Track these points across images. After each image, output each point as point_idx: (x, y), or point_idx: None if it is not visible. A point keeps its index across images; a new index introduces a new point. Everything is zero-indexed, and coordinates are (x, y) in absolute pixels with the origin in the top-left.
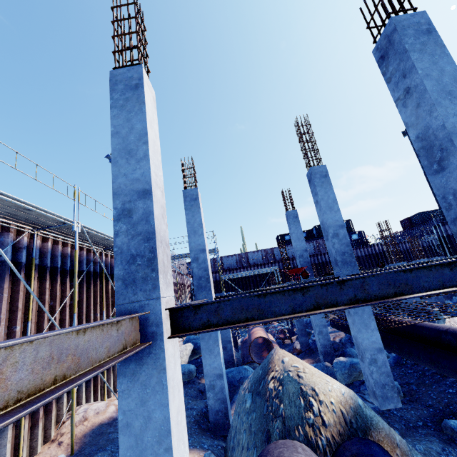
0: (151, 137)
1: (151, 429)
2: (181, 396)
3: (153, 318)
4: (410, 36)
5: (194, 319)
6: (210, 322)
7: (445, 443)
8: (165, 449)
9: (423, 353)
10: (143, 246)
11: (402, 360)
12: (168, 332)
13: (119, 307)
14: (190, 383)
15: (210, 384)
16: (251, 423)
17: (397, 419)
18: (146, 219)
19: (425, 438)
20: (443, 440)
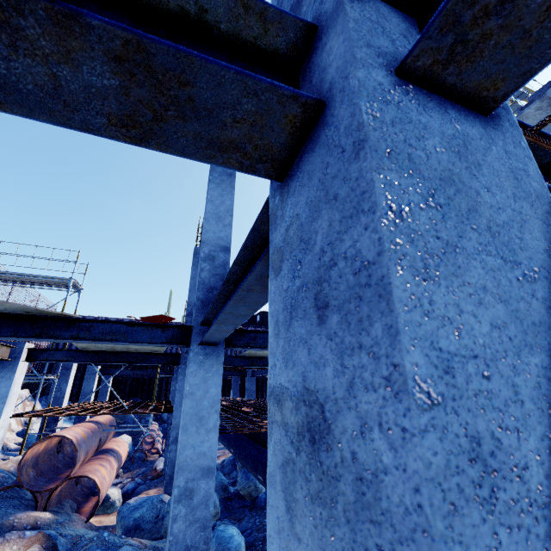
0: None
1: None
2: None
3: None
4: None
5: None
6: None
7: None
8: None
9: None
10: None
11: None
12: None
13: None
14: None
15: None
16: None
17: None
18: None
19: None
20: None
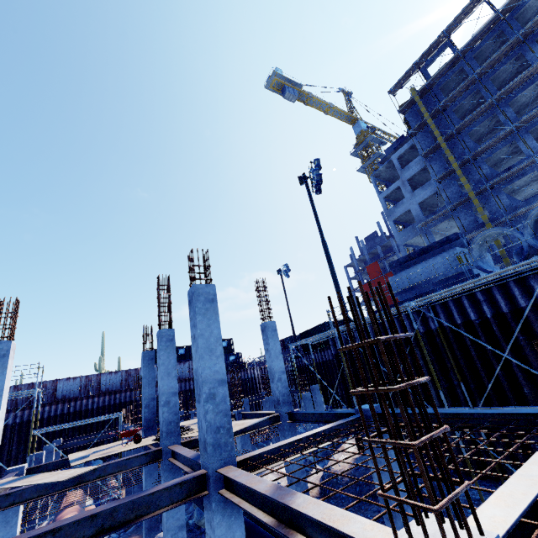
0: None
1: None
2: None
3: None
4: (201, 302)
5: None
6: None
7: None
8: None
9: None
10: None
11: None
12: None
13: None
14: None
15: None
16: None
17: None
18: None
19: None
20: None
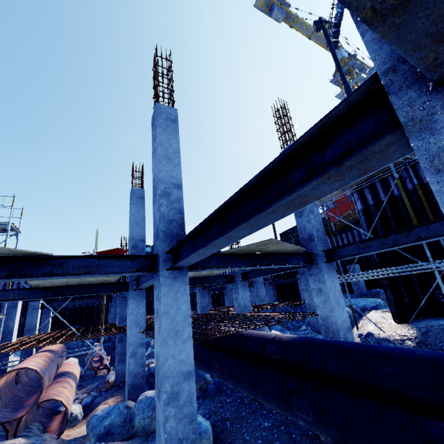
0: None
1: None
2: None
3: None
4: None
5: None
6: None
7: None
8: None
9: (245, 374)
10: None
11: (224, 385)
12: None
13: None
14: None
15: None
16: None
17: None
18: None
19: None
20: None
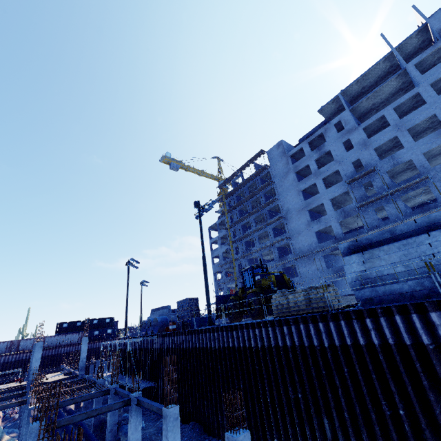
0: None
1: None
2: None
3: None
4: (37, 347)
5: None
6: None
7: None
8: None
9: None
10: None
11: None
12: None
13: None
14: None
15: None
16: None
17: None
18: None
19: None
20: None
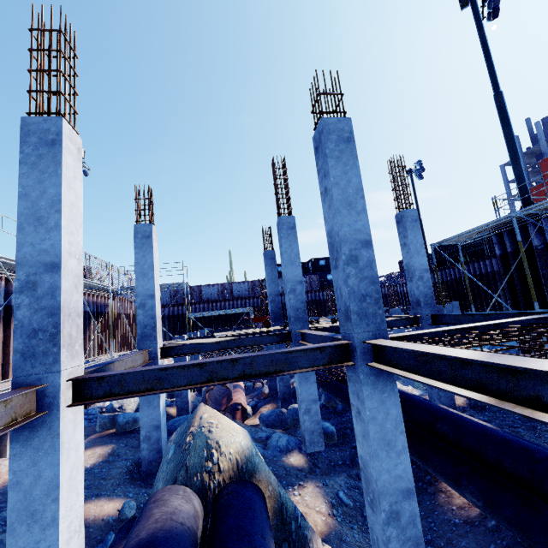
0: (68, 202)
1: (41, 485)
2: (79, 455)
3: (51, 390)
4: (332, 142)
5: (97, 389)
6: (112, 391)
7: (351, 477)
8: (52, 500)
9: None
10: (47, 321)
11: None
12: (68, 401)
13: (16, 379)
14: (133, 432)
15: (146, 435)
16: (168, 471)
17: (323, 460)
18: (52, 294)
19: (337, 475)
20: (351, 475)
